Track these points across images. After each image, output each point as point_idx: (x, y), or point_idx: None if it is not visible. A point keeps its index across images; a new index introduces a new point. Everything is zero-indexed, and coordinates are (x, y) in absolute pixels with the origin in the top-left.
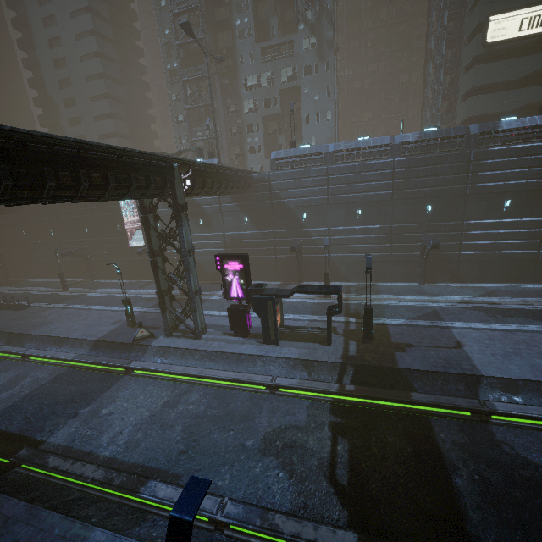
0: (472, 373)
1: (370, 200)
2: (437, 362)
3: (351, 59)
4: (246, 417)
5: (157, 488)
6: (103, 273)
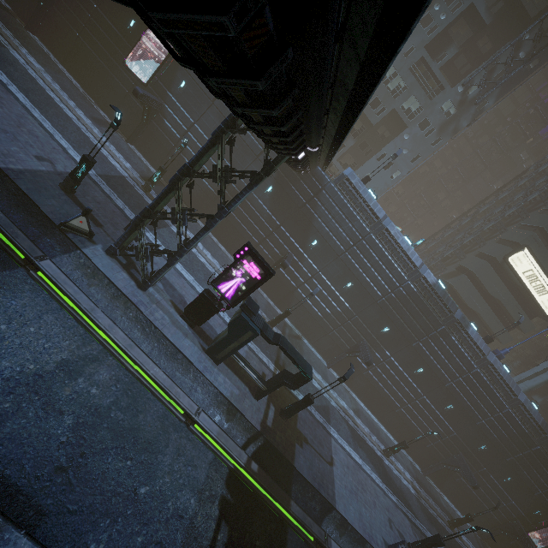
0: (332, 502)
1: (365, 286)
2: (317, 474)
3: None
4: (150, 445)
5: (17, 547)
6: (54, 40)
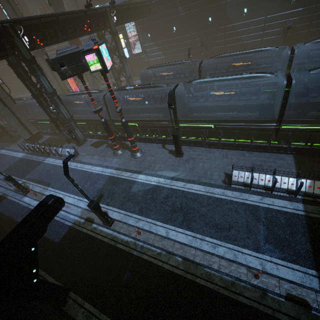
0: None
1: None
2: None
3: None
4: None
5: None
6: None
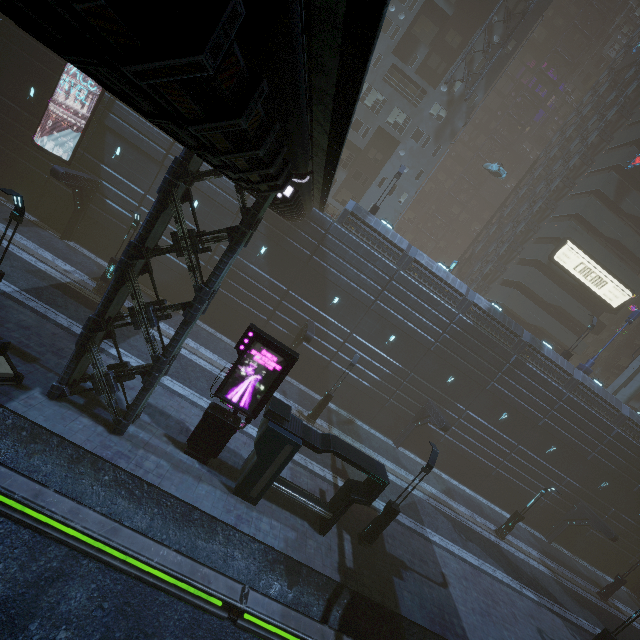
0: None
1: (411, 335)
2: (434, 611)
3: None
4: None
5: None
6: None
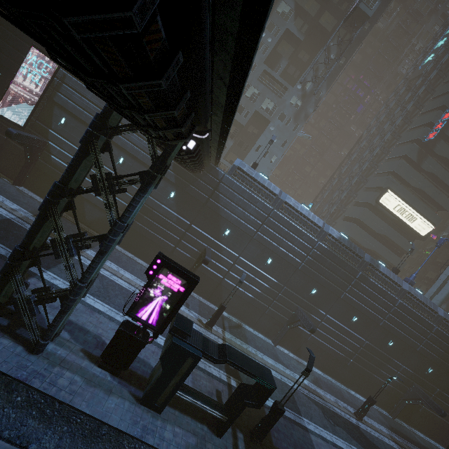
0: None
1: (284, 257)
2: None
3: None
4: None
5: None
6: None
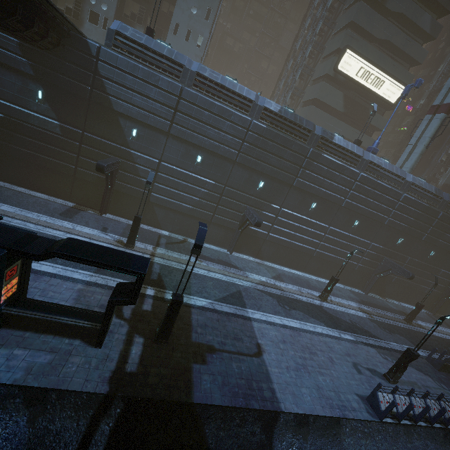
0: (273, 407)
1: (215, 150)
2: (239, 385)
3: (233, 15)
4: None
5: None
6: None
